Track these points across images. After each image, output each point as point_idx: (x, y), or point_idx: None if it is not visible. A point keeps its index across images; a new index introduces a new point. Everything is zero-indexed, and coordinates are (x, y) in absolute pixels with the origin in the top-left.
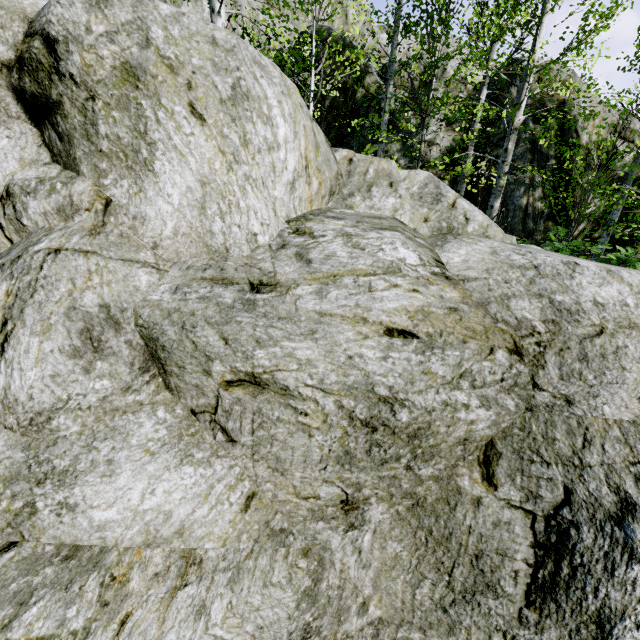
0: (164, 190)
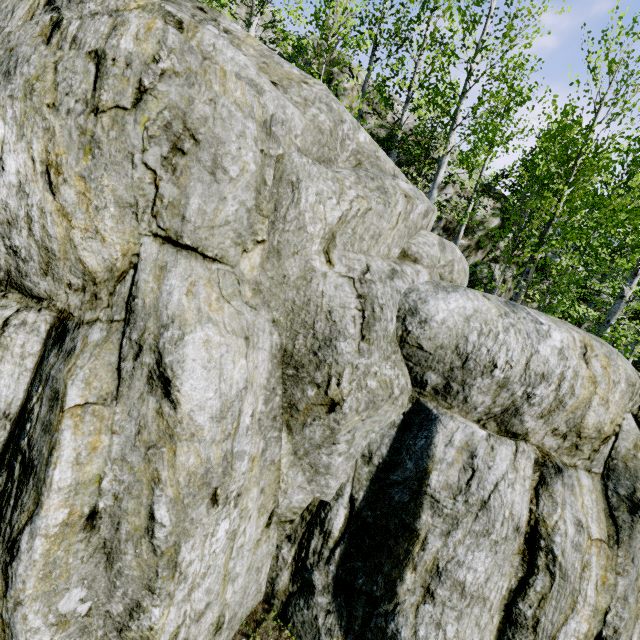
0: None
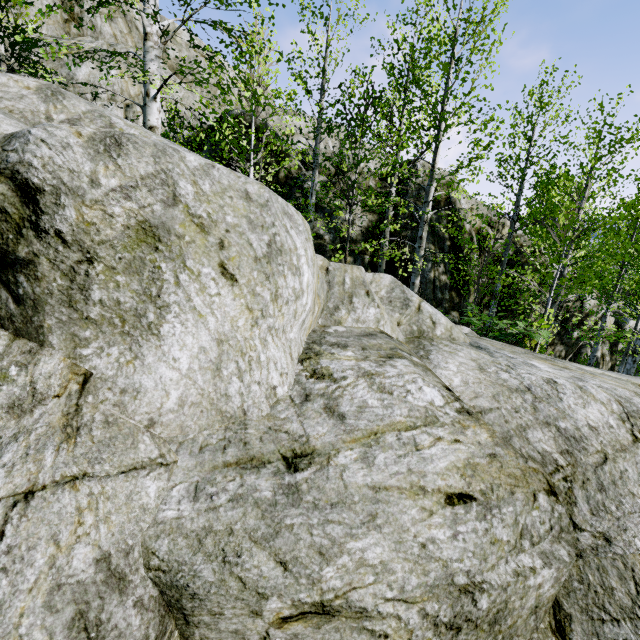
0: (169, 354)
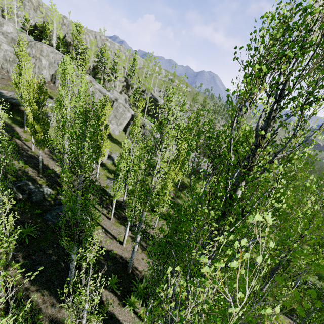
0: (4, 28)
